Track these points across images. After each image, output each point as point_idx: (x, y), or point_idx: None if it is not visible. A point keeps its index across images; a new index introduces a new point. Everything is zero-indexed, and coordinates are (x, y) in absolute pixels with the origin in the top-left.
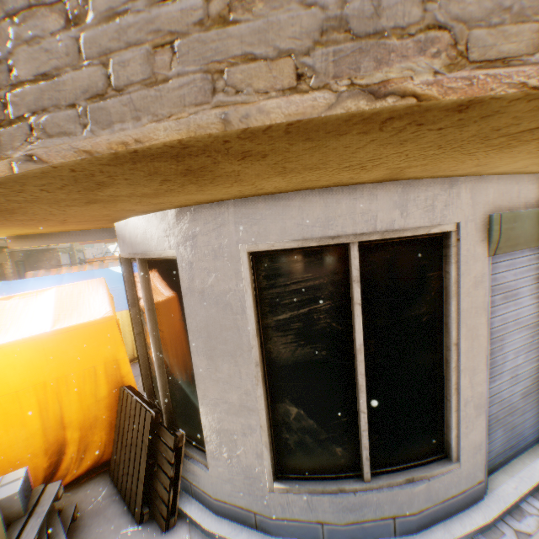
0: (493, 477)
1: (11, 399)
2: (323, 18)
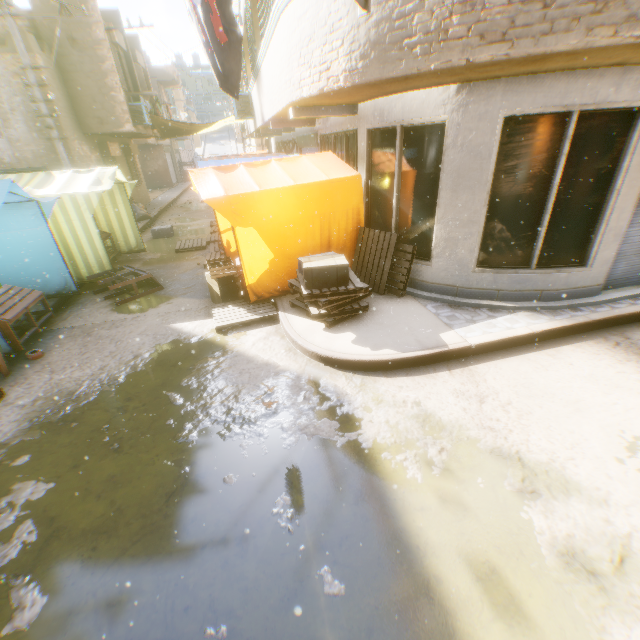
0: (606, 291)
1: (309, 221)
2: (628, 15)
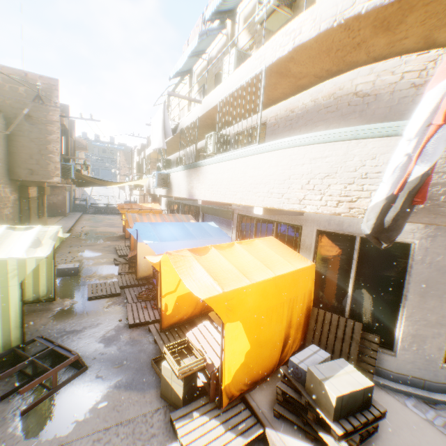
0: None
1: (280, 306)
2: None
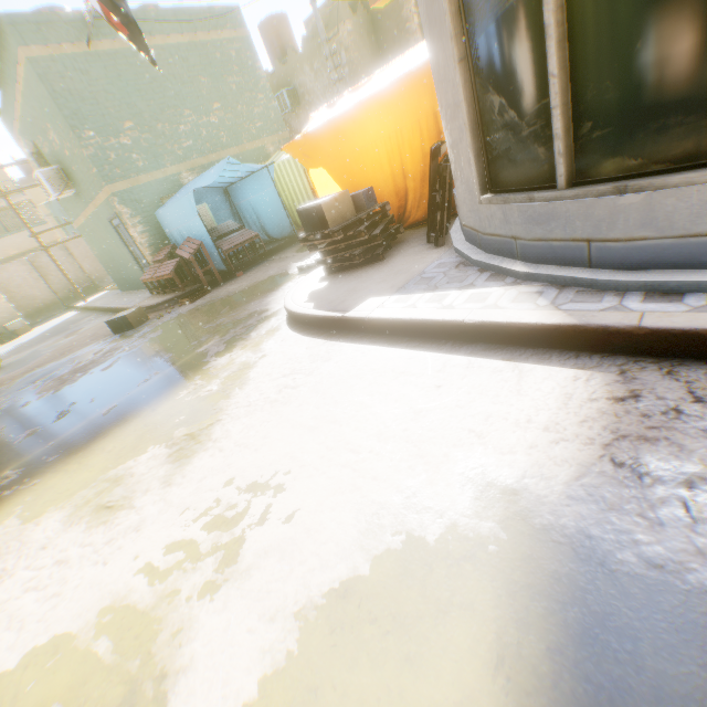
0: None
1: (373, 148)
2: None
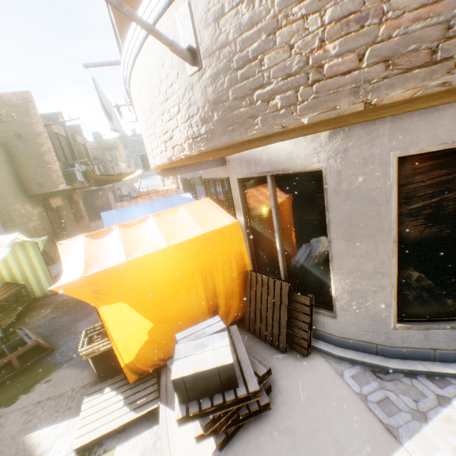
0: None
1: (188, 278)
2: None
